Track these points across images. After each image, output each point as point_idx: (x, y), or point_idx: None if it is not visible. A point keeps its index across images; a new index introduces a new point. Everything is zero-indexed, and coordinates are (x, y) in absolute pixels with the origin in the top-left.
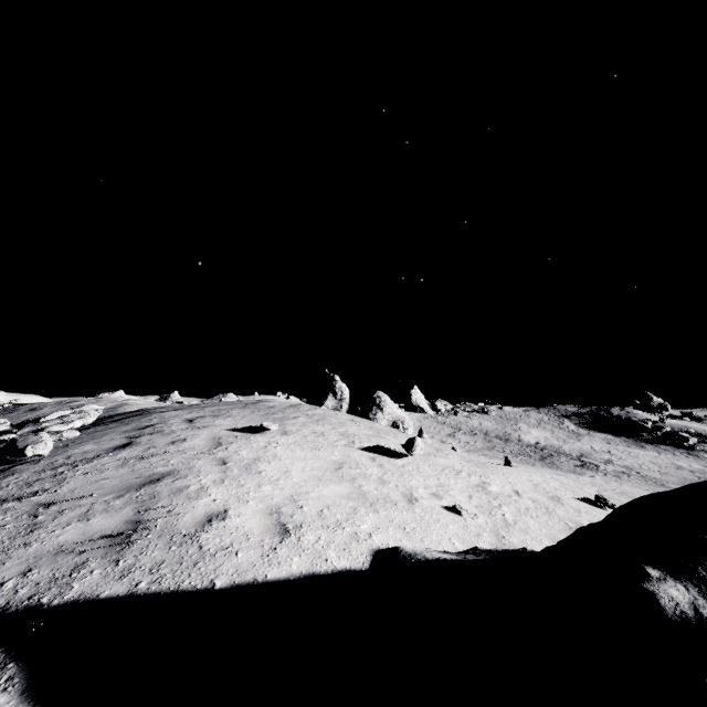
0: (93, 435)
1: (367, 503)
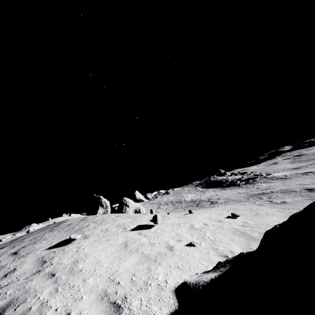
0: None
1: (152, 261)
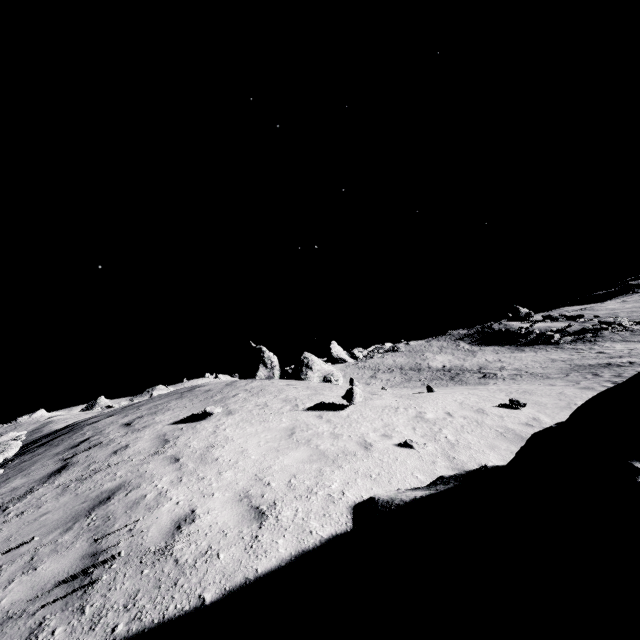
0: (19, 467)
1: (329, 461)
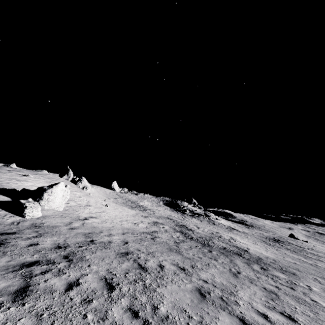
0: None
1: None
